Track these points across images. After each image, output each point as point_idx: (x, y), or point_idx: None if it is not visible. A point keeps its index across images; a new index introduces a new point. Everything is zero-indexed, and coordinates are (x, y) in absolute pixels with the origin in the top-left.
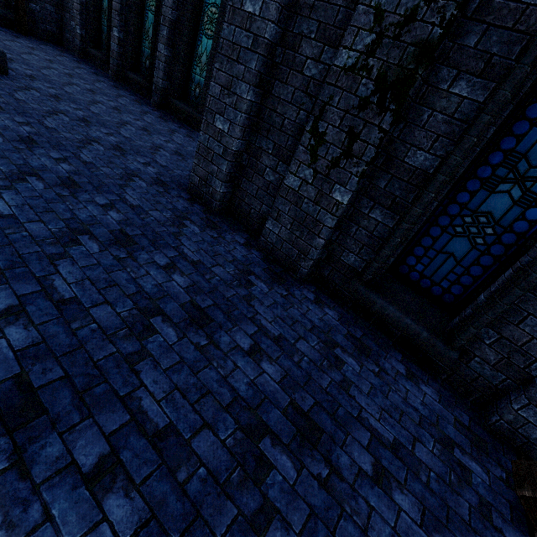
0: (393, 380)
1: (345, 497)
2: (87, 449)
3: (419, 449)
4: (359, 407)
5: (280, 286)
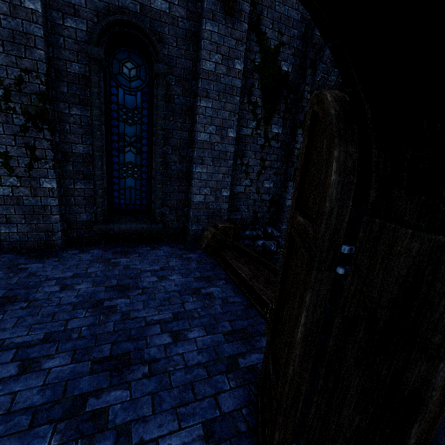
0: (147, 253)
1: (153, 290)
2: (4, 371)
3: (171, 263)
4: (139, 269)
5: (49, 258)
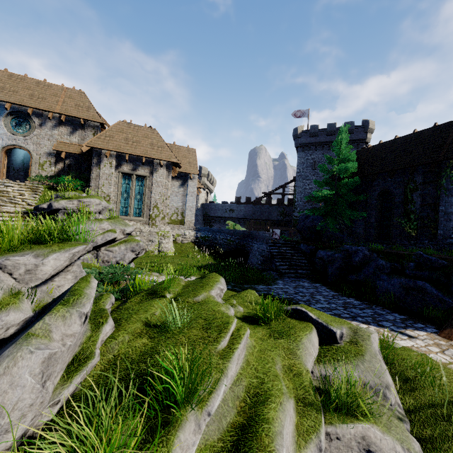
0: None
1: None
2: None
3: None
4: None
5: None
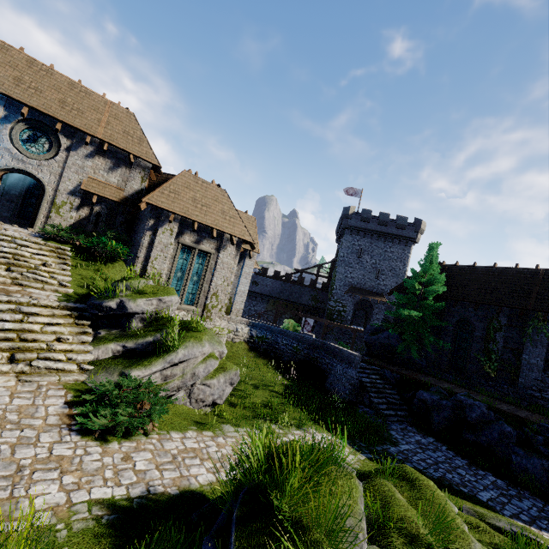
0: None
1: None
2: None
3: None
4: None
5: None
